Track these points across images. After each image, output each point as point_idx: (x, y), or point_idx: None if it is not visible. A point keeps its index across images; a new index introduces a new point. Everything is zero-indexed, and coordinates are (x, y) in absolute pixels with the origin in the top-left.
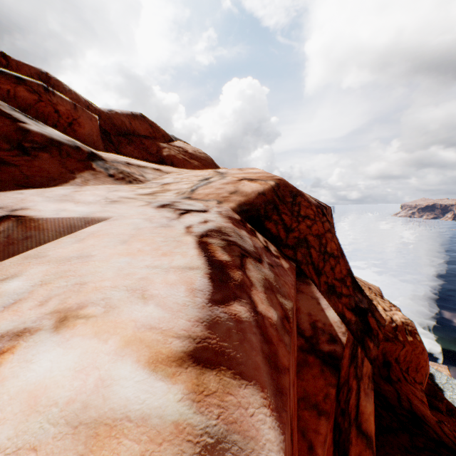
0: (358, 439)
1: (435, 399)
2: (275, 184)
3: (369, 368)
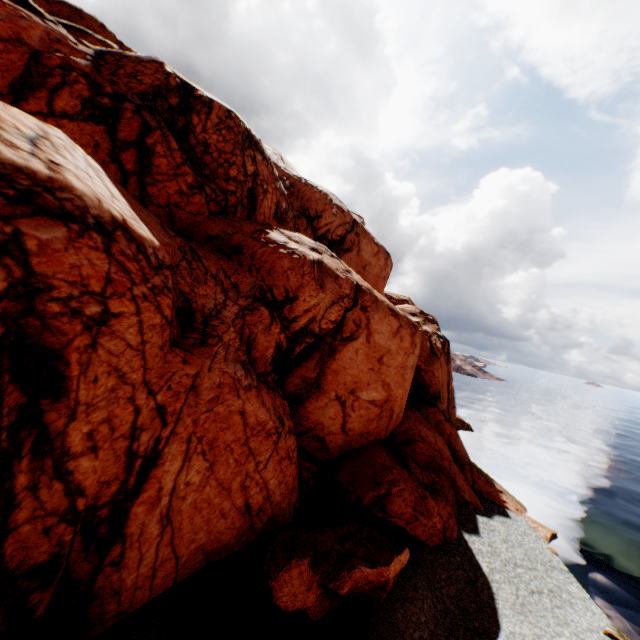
0: (48, 97)
1: (419, 465)
2: (146, 56)
3: (86, 94)
